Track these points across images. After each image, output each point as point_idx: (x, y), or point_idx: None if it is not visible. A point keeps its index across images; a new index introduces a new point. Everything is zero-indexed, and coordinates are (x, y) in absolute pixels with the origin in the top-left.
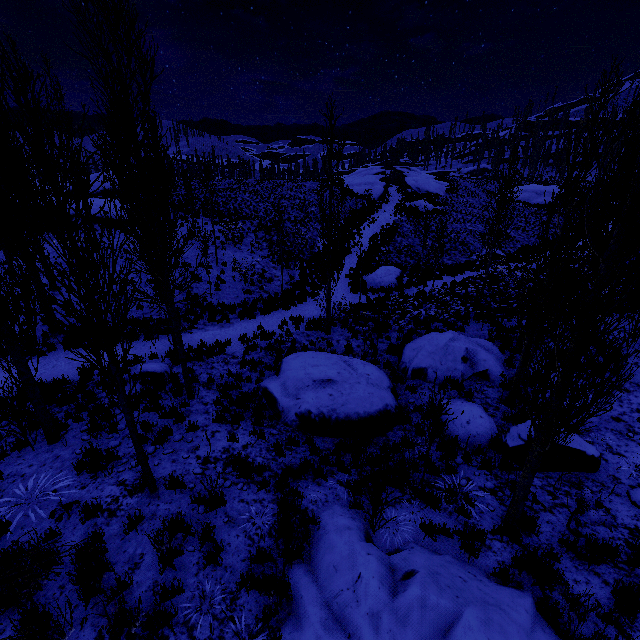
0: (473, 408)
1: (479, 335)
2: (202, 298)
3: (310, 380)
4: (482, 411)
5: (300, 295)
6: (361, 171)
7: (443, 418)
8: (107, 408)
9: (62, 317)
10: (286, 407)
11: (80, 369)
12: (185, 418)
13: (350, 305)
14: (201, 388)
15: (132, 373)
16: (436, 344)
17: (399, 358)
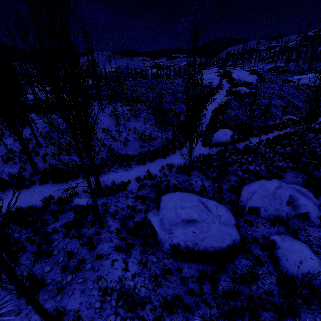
0: (302, 248)
1: (295, 182)
2: (116, 151)
3: (179, 219)
4: (311, 252)
5: (172, 148)
6: (206, 71)
7: (277, 253)
8: (50, 234)
9: (41, 163)
10: (163, 239)
11: (42, 201)
12: (96, 247)
13: (202, 155)
14: (109, 218)
15: (72, 203)
16: (266, 190)
17: (238, 197)
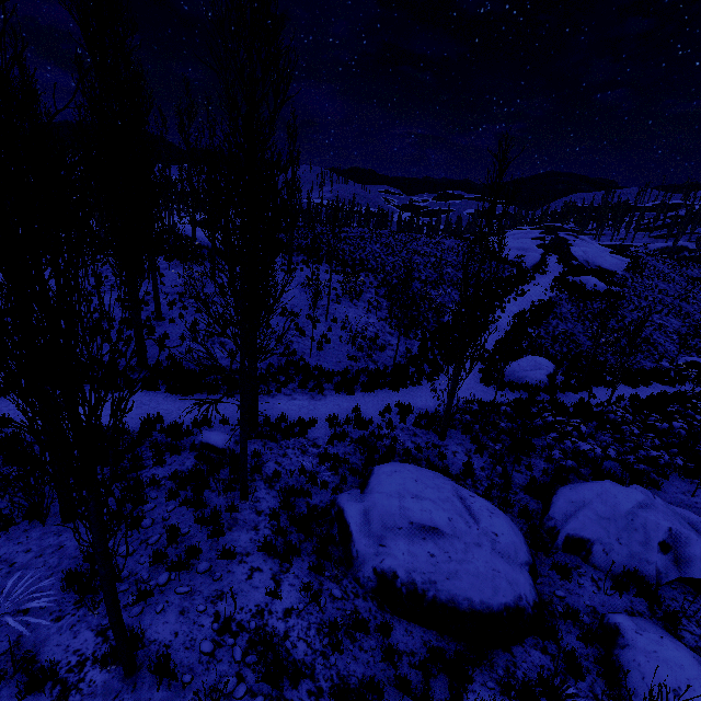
0: (686, 661)
1: (688, 503)
2: (300, 356)
3: (405, 519)
4: None
5: (414, 374)
6: (514, 234)
7: (620, 656)
8: (144, 486)
9: (154, 351)
10: (362, 553)
11: (142, 421)
12: (225, 532)
13: (478, 402)
14: (261, 484)
15: (194, 438)
16: (613, 505)
17: (544, 507)
